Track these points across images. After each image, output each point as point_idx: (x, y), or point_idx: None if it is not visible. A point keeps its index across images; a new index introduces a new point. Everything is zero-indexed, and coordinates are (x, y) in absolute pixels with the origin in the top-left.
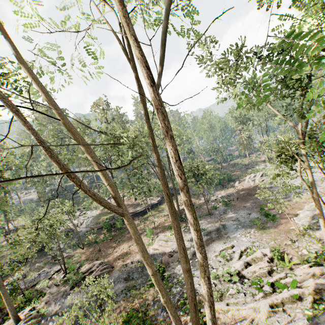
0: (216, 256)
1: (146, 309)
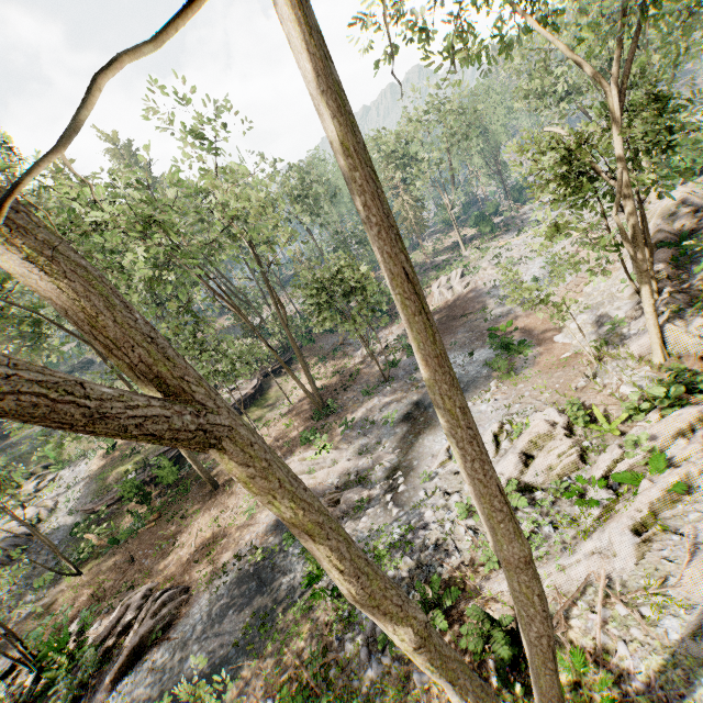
0: (443, 465)
1: (324, 665)
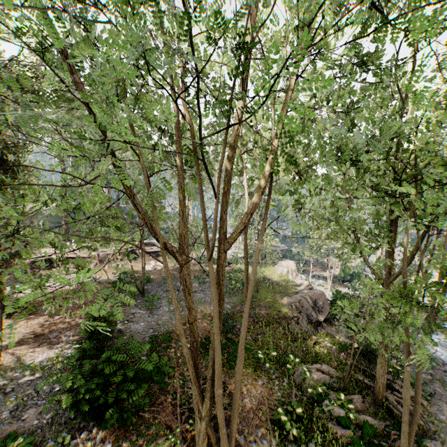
0: None
1: None
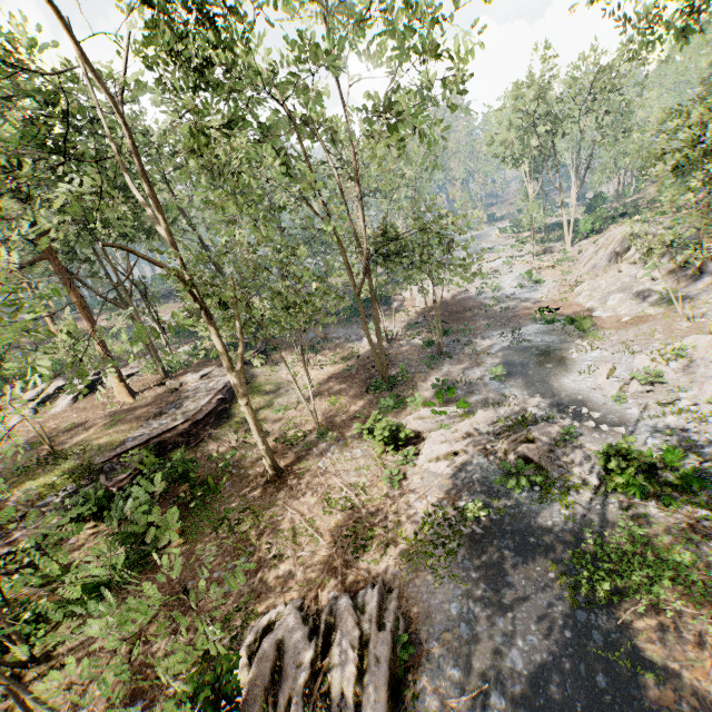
0: (621, 390)
1: None
